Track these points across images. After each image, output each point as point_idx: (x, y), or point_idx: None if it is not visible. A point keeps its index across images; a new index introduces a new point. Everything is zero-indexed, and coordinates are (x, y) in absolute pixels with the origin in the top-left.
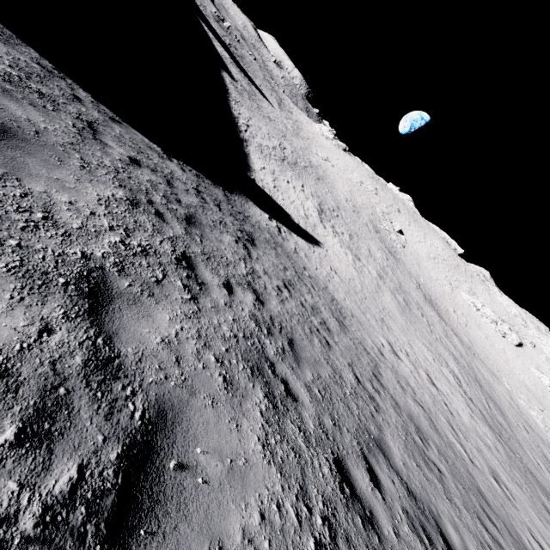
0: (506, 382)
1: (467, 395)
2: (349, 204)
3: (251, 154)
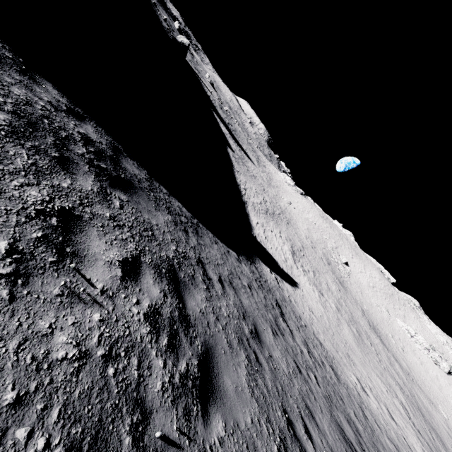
0: (442, 410)
1: (416, 427)
2: (308, 241)
3: (250, 213)
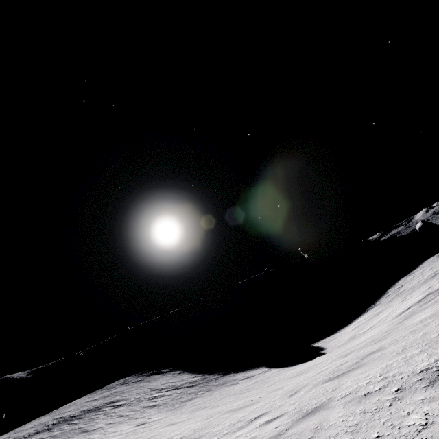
0: None
1: None
2: None
3: (361, 317)
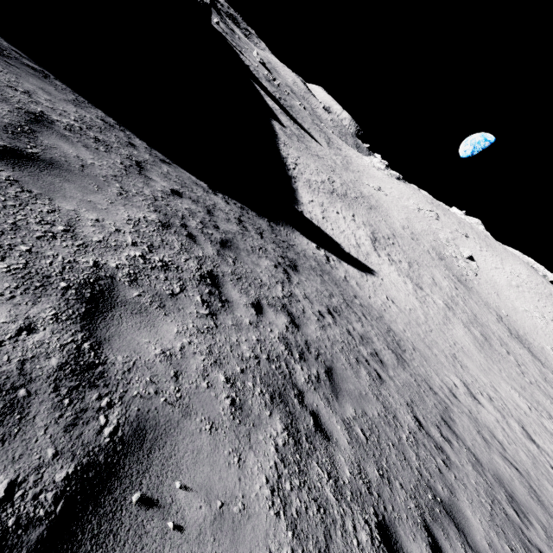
0: None
1: None
2: (406, 232)
3: (299, 189)
